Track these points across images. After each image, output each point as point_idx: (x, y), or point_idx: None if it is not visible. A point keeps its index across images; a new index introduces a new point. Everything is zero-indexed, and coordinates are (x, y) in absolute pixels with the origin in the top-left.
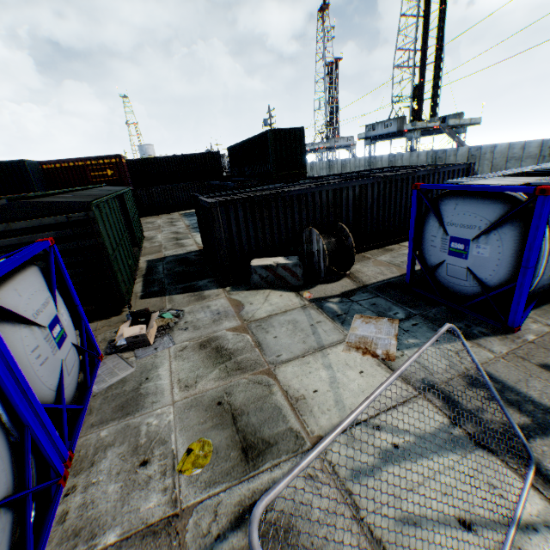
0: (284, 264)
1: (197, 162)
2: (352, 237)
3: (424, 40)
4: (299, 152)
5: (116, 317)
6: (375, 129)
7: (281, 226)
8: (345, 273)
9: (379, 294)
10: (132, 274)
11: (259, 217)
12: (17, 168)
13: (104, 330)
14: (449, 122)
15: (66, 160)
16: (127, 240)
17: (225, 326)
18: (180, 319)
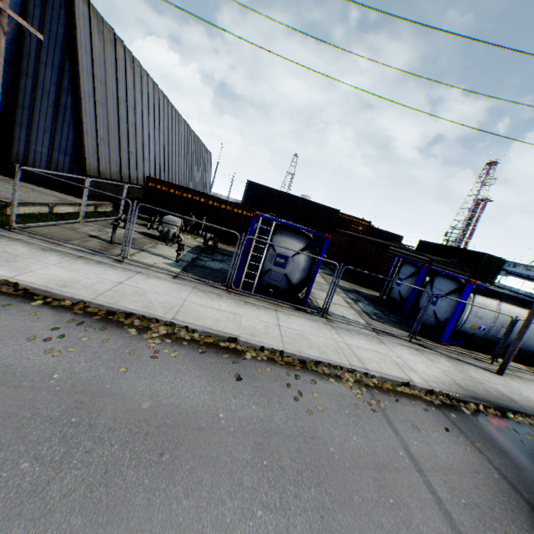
0: None
1: (386, 237)
2: None
3: None
4: (495, 271)
5: None
6: (515, 267)
7: None
8: None
9: None
10: None
11: None
12: (334, 212)
13: None
14: None
15: (345, 214)
16: None
17: None
18: None
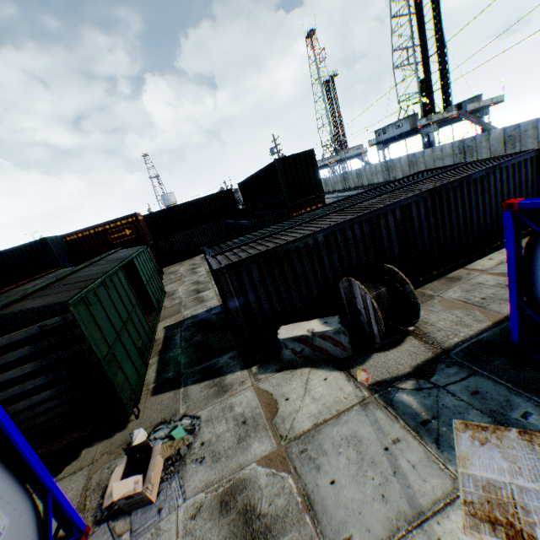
0: (321, 332)
1: (211, 203)
2: (402, 271)
3: (421, 35)
4: (312, 175)
5: (120, 433)
6: (386, 132)
7: (309, 278)
8: (408, 330)
9: (474, 368)
10: (144, 356)
11: (280, 273)
12: (41, 246)
13: (102, 462)
14: (467, 108)
15: (87, 228)
16: (137, 314)
17: (254, 451)
18: (194, 436)
